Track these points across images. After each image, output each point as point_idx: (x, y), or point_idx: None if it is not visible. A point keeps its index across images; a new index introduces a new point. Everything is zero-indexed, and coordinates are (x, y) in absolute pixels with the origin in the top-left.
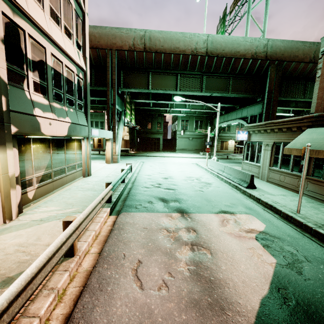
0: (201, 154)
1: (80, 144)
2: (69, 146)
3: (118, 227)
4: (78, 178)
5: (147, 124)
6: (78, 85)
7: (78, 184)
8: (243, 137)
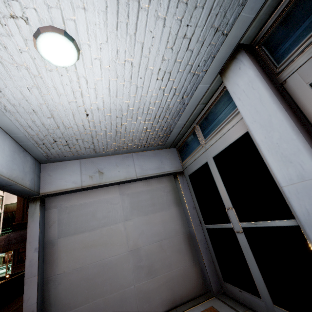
0: None
1: None
2: None
3: None
4: None
5: None
6: None
7: None
8: None
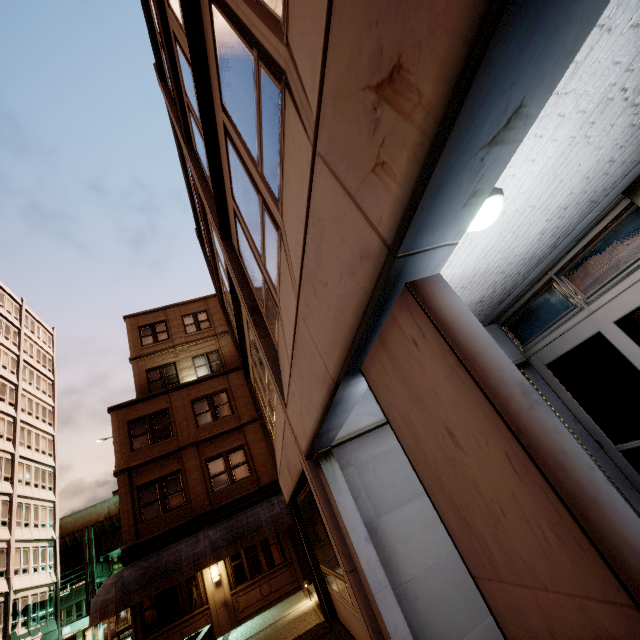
0: None
1: None
2: None
3: None
4: None
5: None
6: (49, 598)
7: None
8: None
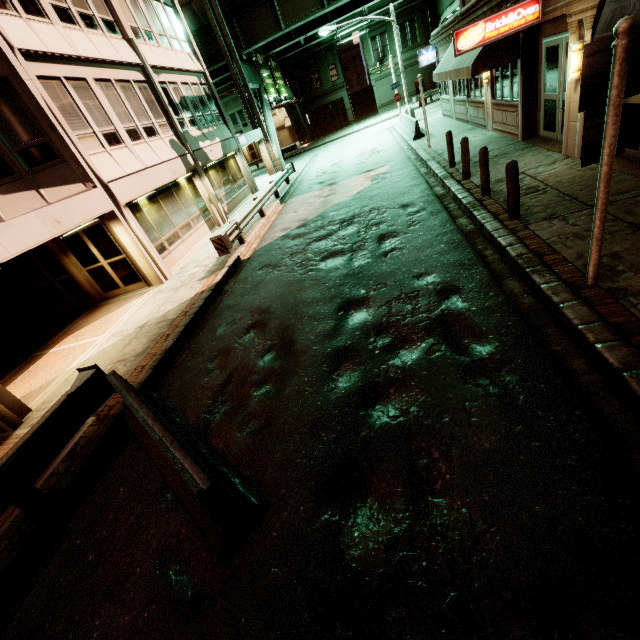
0: (414, 102)
1: (235, 160)
2: (228, 166)
3: (286, 205)
4: (248, 196)
5: (312, 80)
6: (206, 96)
7: (251, 199)
8: (429, 59)
